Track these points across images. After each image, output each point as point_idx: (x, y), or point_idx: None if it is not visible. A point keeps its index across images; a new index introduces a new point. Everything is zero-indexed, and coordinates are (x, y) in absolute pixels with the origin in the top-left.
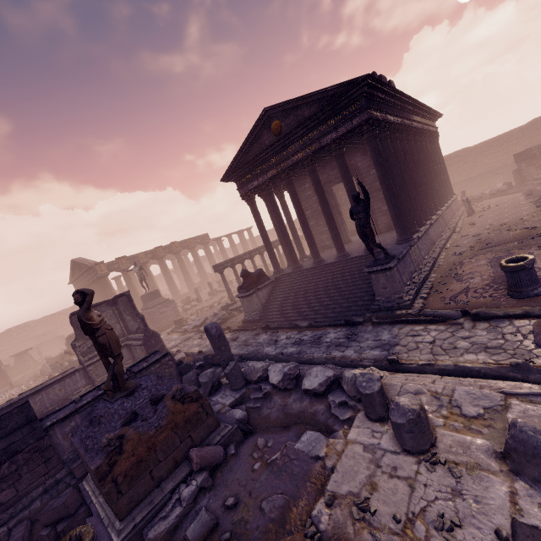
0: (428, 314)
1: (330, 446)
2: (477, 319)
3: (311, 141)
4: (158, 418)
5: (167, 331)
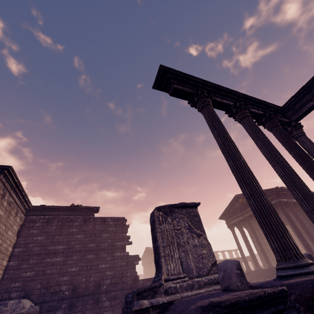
0: None
1: None
2: None
3: None
4: None
5: None
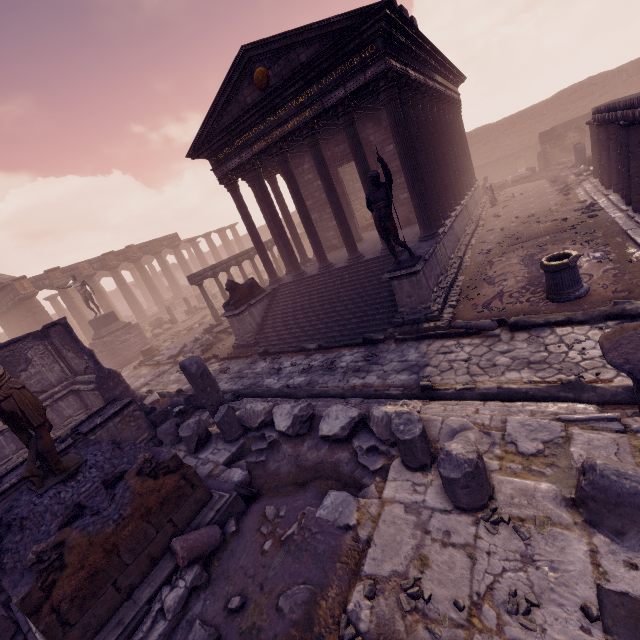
0: (461, 325)
1: (362, 510)
2: (515, 329)
3: (311, 100)
4: (118, 507)
5: (133, 365)
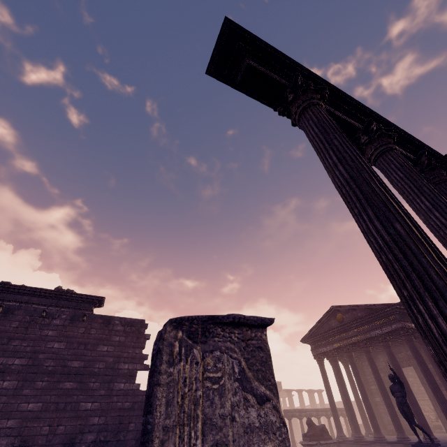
0: None
1: None
2: None
3: (364, 331)
4: None
5: None
